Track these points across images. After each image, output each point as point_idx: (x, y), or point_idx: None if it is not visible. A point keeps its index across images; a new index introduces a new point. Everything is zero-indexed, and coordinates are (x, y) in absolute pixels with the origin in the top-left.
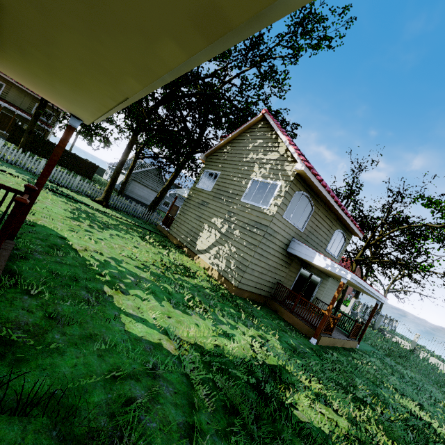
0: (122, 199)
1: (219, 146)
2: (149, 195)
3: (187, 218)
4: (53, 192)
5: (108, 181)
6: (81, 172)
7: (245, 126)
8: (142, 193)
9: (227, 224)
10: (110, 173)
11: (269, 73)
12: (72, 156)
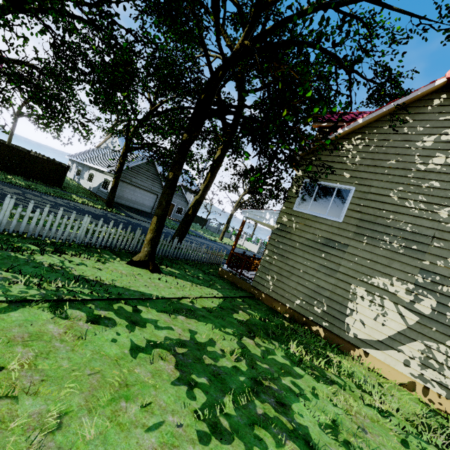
0: (115, 212)
1: (332, 138)
2: (142, 198)
3: (295, 267)
4: (77, 302)
5: (75, 180)
6: (44, 179)
7: (401, 102)
8: (133, 197)
9: (429, 298)
10: (75, 169)
11: (354, 12)
12: (25, 155)
